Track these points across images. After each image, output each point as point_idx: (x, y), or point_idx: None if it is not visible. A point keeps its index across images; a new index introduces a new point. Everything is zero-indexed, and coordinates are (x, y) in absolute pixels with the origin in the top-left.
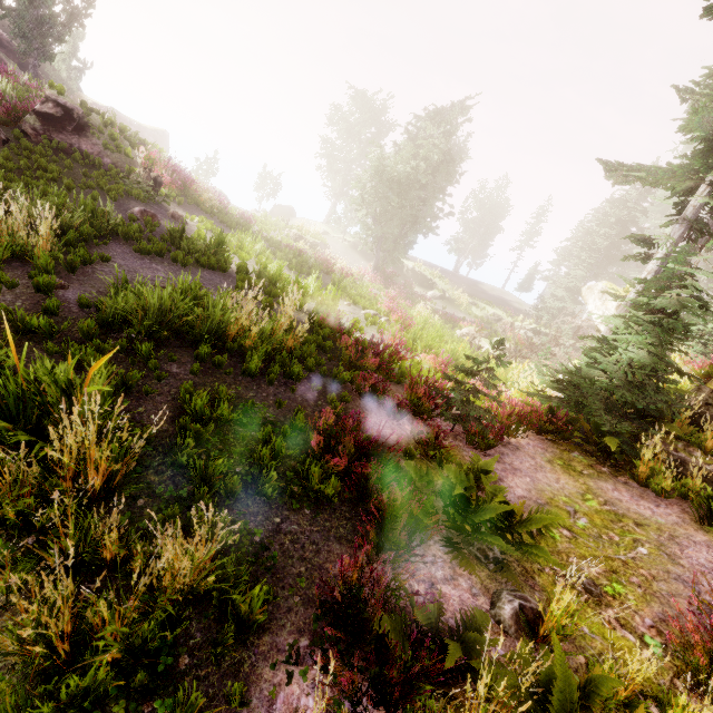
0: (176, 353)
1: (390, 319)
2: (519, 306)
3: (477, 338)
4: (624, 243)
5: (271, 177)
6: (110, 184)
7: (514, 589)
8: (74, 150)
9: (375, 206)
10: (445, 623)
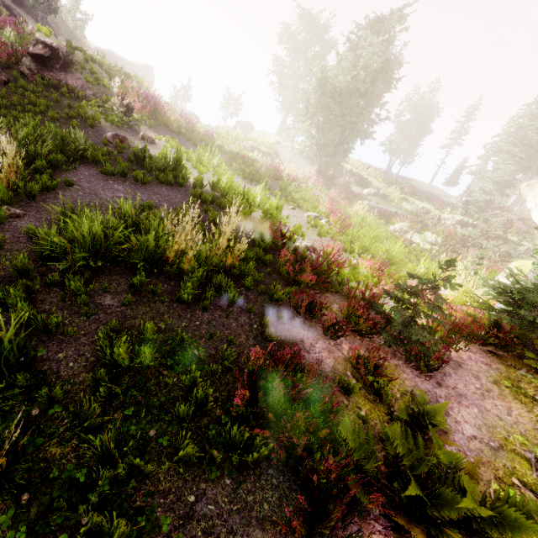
0: (113, 281)
1: (330, 220)
2: (446, 199)
3: (408, 232)
4: None
5: (233, 98)
6: (91, 113)
7: None
8: (62, 86)
9: (319, 116)
10: None
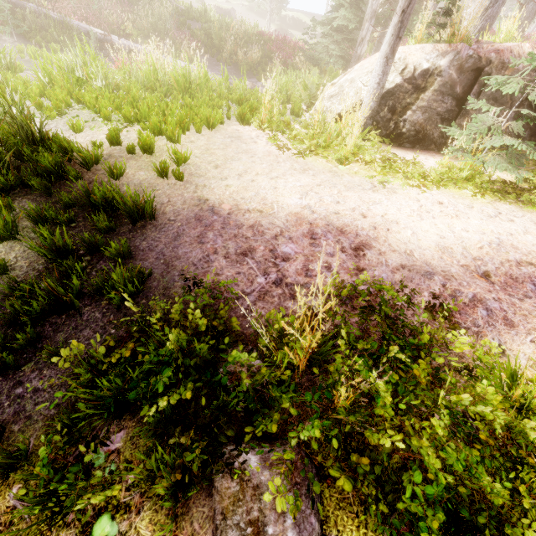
0: None
1: None
2: None
3: None
4: None
5: None
6: None
7: None
8: None
9: None
10: None
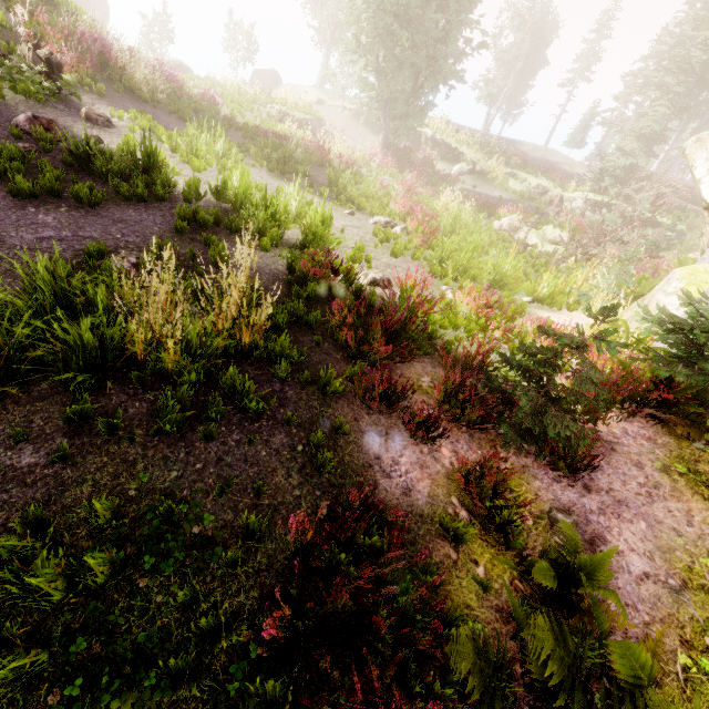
0: (36, 415)
1: (408, 227)
2: (569, 169)
3: (521, 229)
4: None
5: (241, 30)
6: None
7: None
8: None
9: (377, 51)
10: None
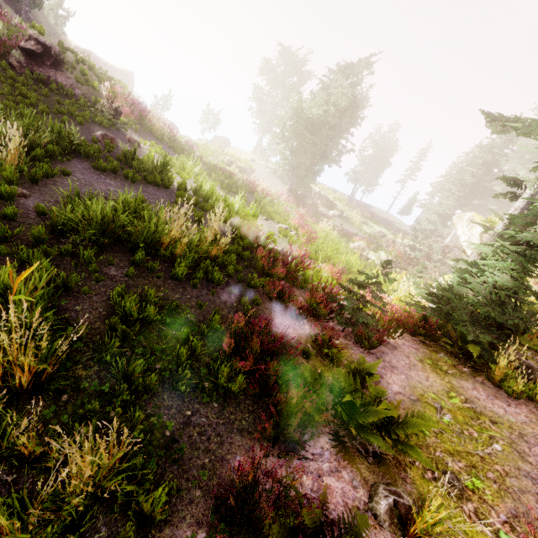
0: (116, 258)
1: (298, 232)
2: (400, 226)
3: (366, 250)
4: (487, 181)
5: (212, 113)
6: (79, 111)
7: (389, 483)
8: (51, 82)
9: (293, 141)
10: (328, 517)
